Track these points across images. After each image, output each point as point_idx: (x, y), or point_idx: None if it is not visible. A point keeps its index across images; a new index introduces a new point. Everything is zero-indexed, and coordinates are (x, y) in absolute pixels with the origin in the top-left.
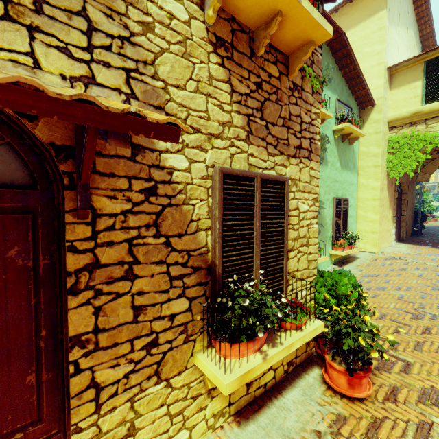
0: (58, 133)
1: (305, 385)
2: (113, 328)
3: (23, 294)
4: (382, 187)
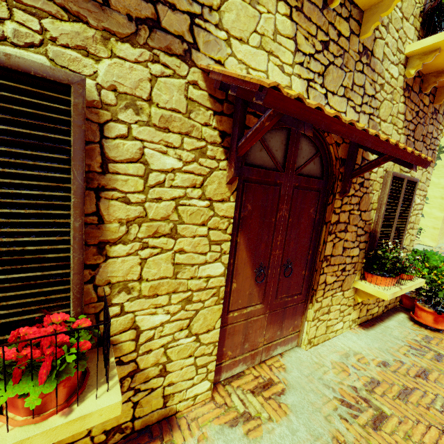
0: (343, 152)
1: (398, 320)
2: (335, 256)
3: (310, 231)
4: None
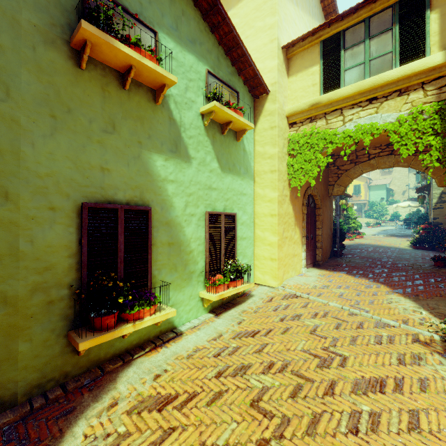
0: None
1: None
2: None
3: None
4: (281, 199)
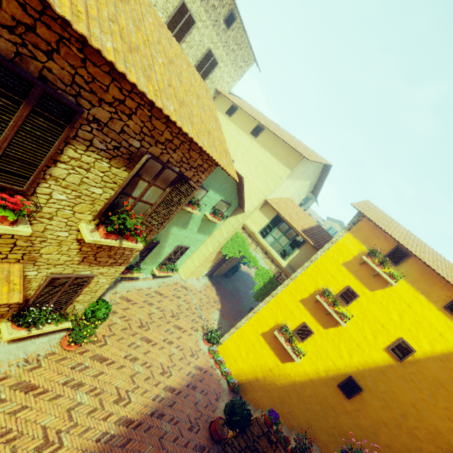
0: None
1: (53, 337)
2: None
3: None
4: (212, 252)
